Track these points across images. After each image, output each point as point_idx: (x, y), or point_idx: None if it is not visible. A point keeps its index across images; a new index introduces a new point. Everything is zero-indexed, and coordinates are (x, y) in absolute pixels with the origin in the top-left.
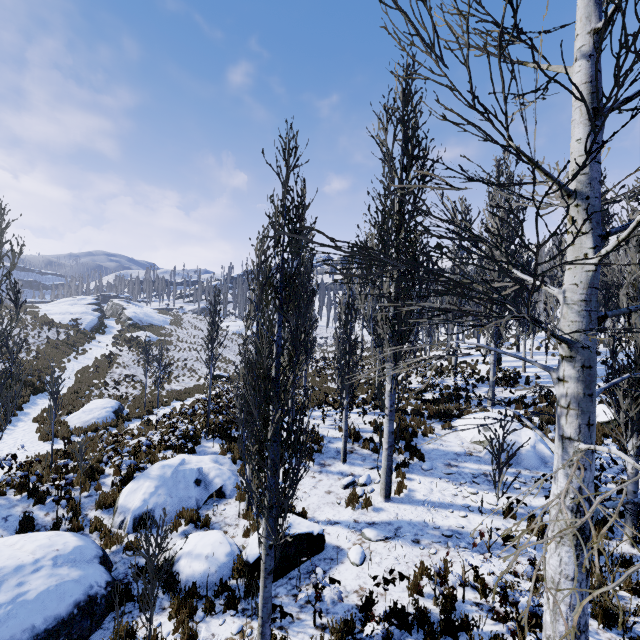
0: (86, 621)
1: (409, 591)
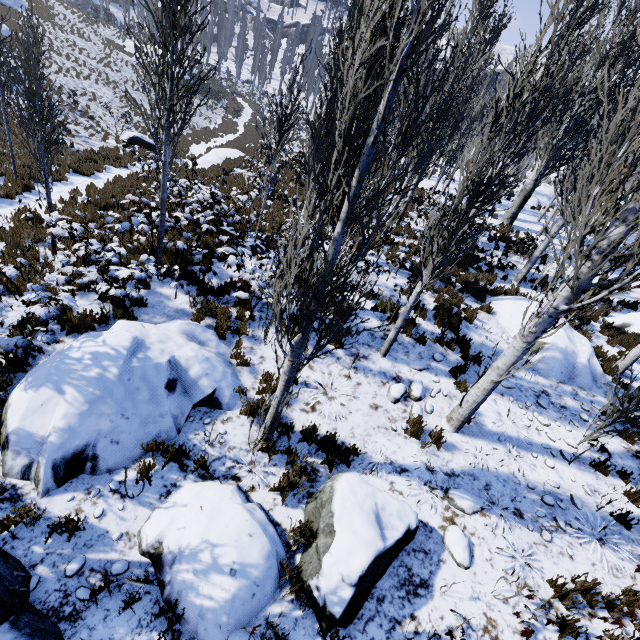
0: None
1: (551, 624)
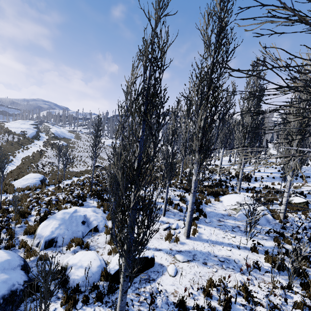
0: (8, 306)
1: (203, 294)
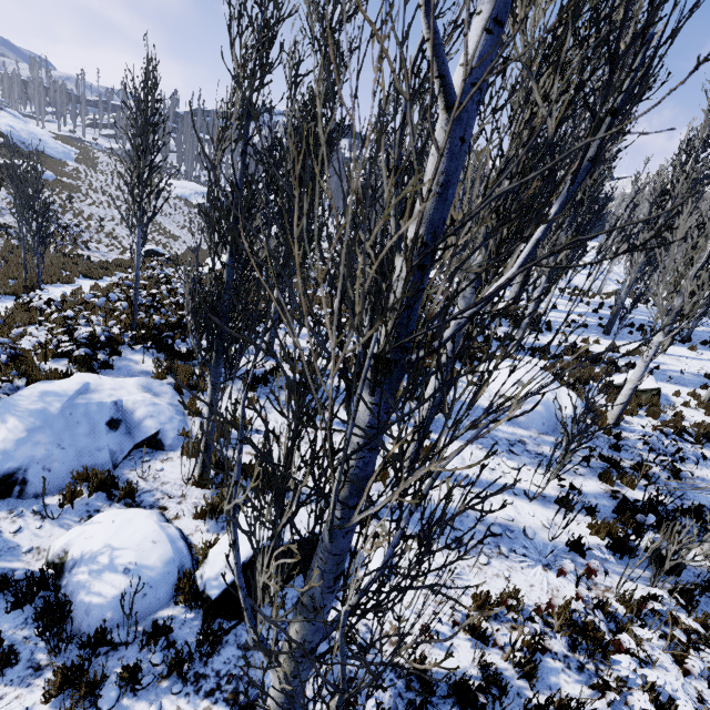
0: None
1: (464, 633)
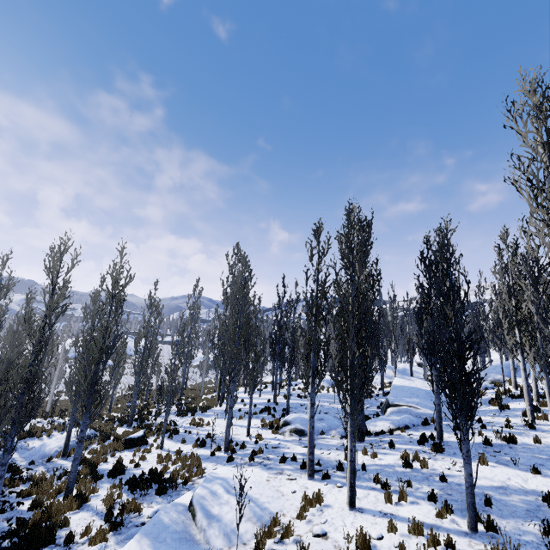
0: None
1: None
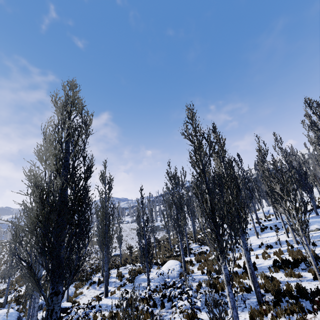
0: None
1: None
